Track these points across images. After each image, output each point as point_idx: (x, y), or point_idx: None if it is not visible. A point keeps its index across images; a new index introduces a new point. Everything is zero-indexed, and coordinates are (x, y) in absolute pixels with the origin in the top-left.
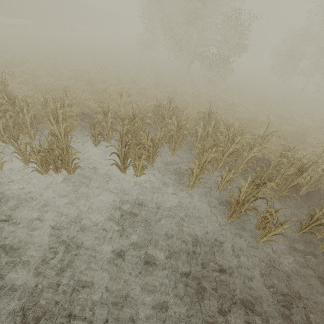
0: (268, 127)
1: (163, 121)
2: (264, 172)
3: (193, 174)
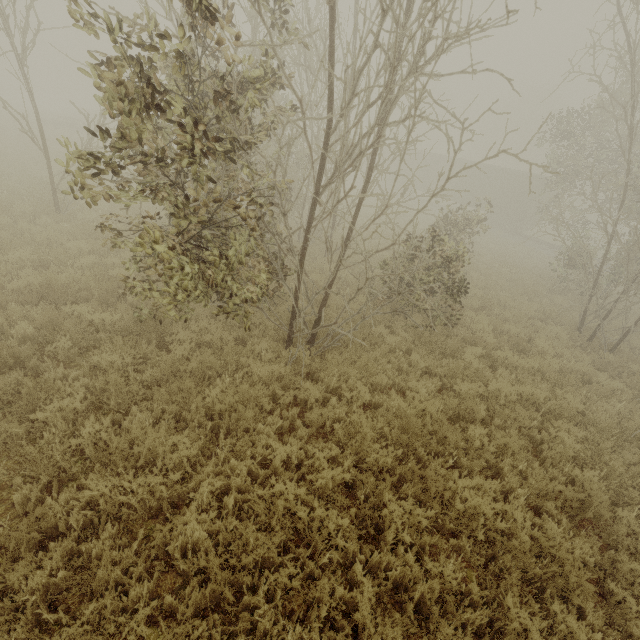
0: None
1: None
2: None
3: None
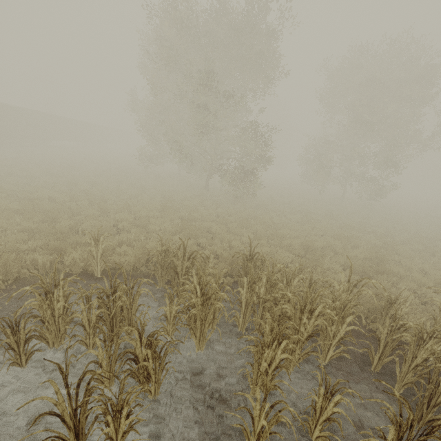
0: (351, 271)
1: (175, 275)
2: (372, 355)
3: (253, 421)
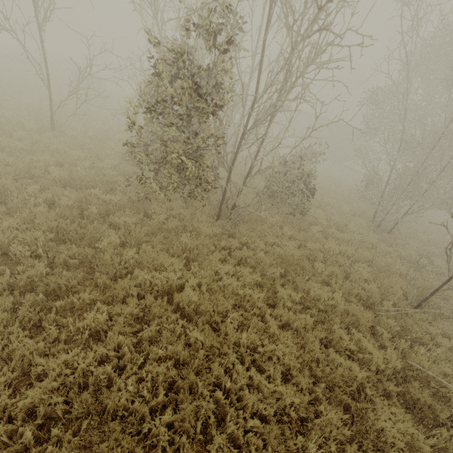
0: None
1: None
2: None
3: None
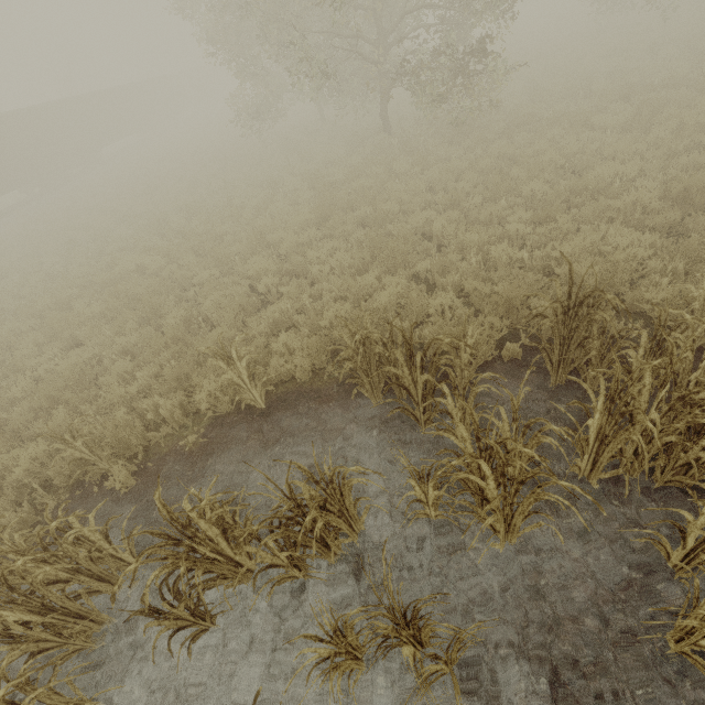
0: None
1: (400, 381)
2: None
3: None
